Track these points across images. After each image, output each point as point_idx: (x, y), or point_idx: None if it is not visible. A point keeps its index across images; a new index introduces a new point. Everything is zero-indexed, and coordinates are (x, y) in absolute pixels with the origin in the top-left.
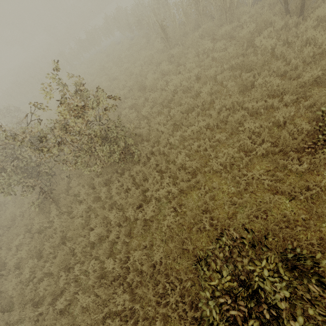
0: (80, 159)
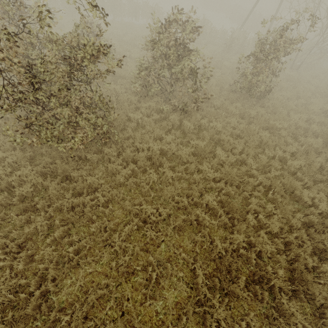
0: (265, 76)
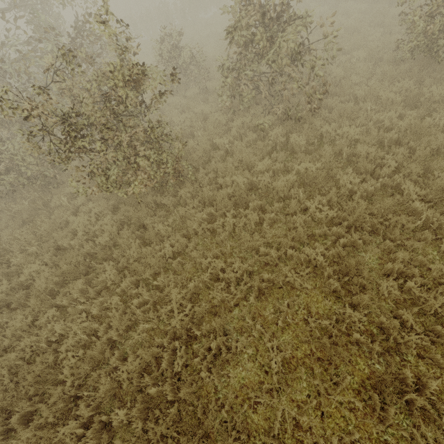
0: None
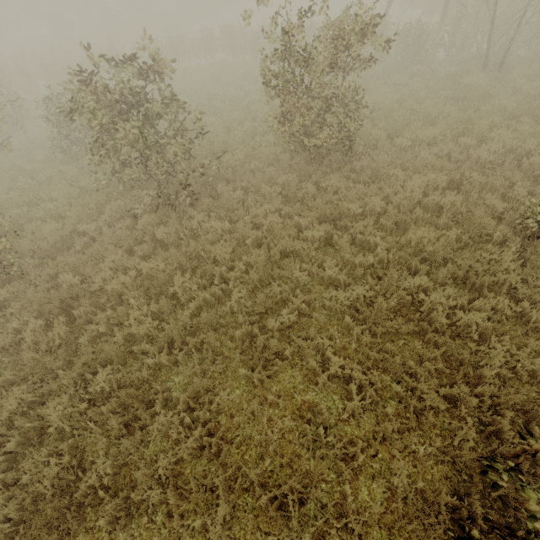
0: (312, 114)
